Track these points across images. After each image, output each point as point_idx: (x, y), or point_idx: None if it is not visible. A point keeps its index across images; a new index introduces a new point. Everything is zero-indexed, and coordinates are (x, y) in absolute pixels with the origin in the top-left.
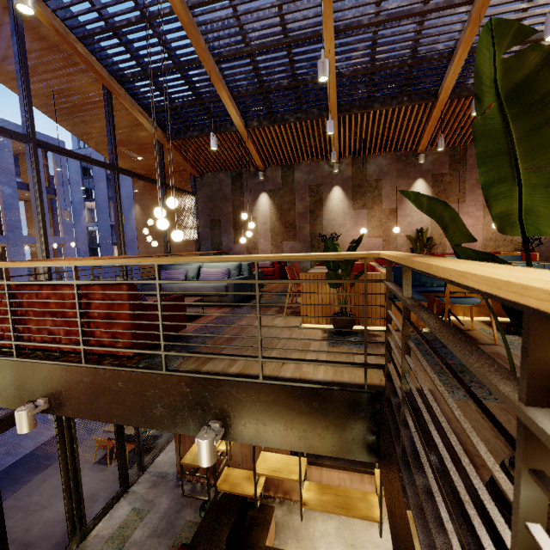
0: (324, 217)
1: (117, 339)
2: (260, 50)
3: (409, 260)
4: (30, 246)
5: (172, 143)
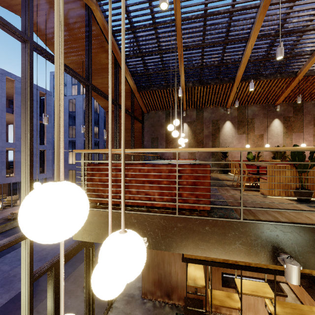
0: (220, 138)
1: (205, 199)
2: (210, 45)
3: None
4: None
5: (138, 93)
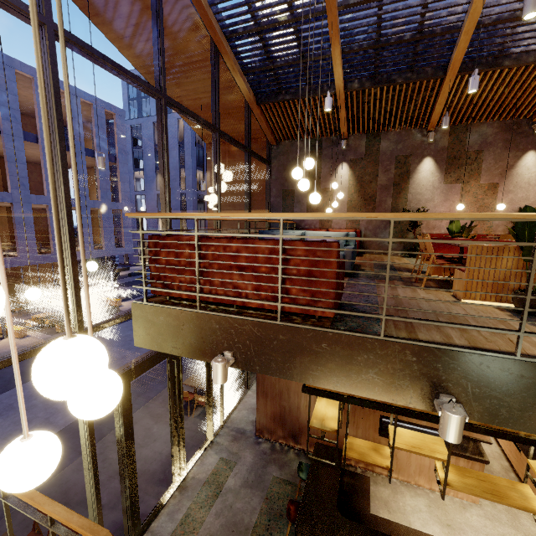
0: (409, 191)
1: (324, 299)
2: None
3: None
4: (91, 210)
5: (259, 107)
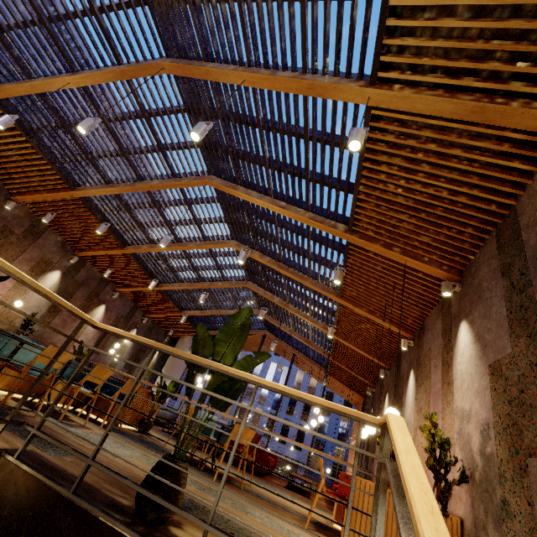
0: None
1: None
2: None
3: (183, 352)
4: None
5: None
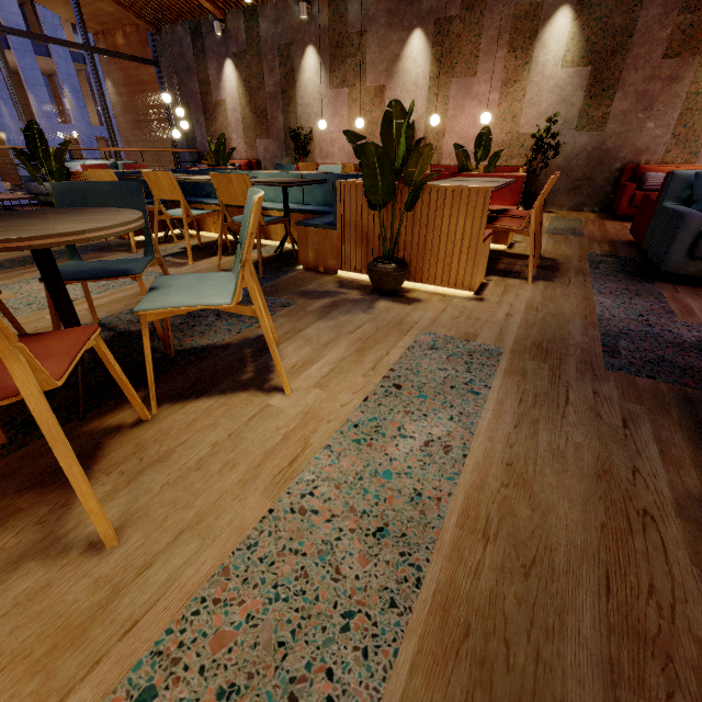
0: (298, 102)
1: None
2: None
3: None
4: None
5: None
